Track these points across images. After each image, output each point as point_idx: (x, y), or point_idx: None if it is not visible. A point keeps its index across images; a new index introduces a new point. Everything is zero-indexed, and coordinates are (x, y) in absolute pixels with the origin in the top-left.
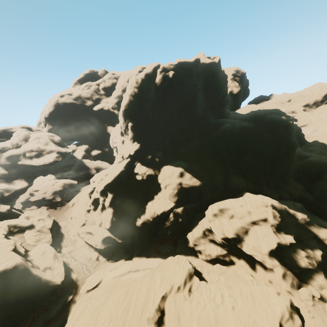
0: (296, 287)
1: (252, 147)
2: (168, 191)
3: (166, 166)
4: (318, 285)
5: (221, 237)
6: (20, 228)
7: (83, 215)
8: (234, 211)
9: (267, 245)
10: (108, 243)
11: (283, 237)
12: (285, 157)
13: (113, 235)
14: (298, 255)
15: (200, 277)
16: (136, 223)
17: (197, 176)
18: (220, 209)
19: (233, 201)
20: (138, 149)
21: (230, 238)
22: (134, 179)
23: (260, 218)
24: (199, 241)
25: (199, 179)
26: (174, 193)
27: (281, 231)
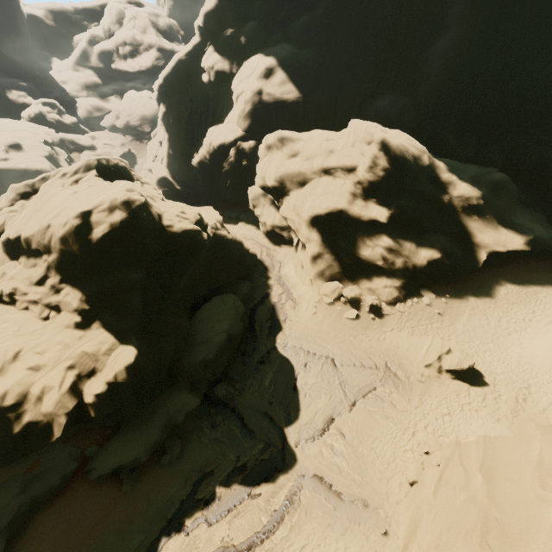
0: (326, 278)
1: (467, 3)
2: (238, 106)
3: (254, 56)
4: (370, 290)
5: (259, 184)
6: (78, 146)
7: (154, 149)
8: (305, 145)
9: (314, 206)
10: (164, 186)
11: (365, 207)
12: (550, 38)
13: (172, 178)
14: (372, 240)
15: (111, 179)
16: (192, 160)
17: (301, 80)
18: (282, 138)
19: (322, 131)
20: (211, 12)
21: (270, 187)
22: (200, 81)
23: (342, 164)
24: (258, 200)
25: (299, 86)
26: (246, 112)
27: (372, 198)
